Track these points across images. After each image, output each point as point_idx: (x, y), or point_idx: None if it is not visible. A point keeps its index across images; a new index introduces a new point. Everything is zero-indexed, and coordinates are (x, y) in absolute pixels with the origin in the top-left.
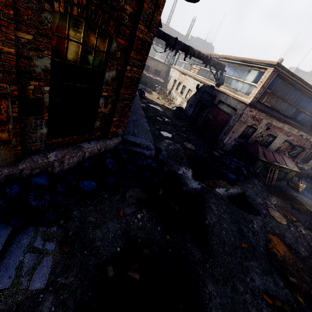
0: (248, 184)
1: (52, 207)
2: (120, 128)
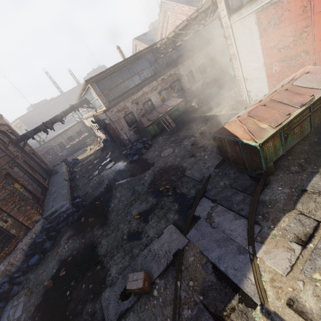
0: (151, 148)
1: (15, 285)
2: (34, 217)
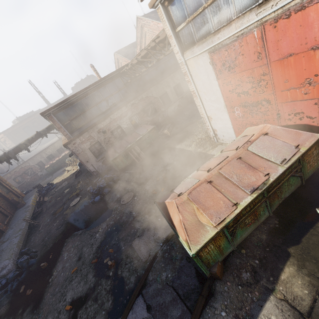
0: (116, 186)
1: None
2: None
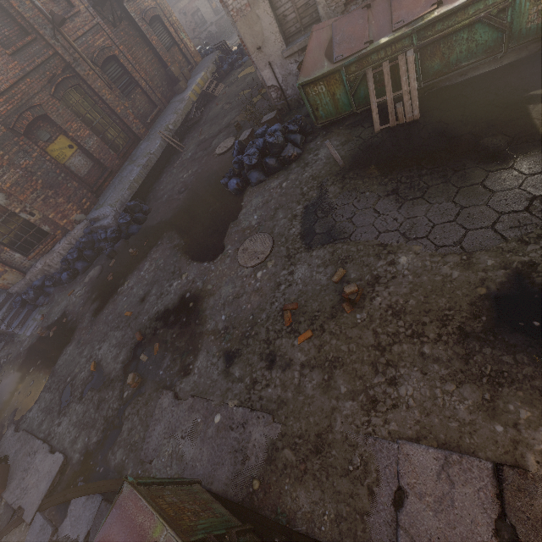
0: (276, 179)
1: (43, 296)
2: (74, 215)
